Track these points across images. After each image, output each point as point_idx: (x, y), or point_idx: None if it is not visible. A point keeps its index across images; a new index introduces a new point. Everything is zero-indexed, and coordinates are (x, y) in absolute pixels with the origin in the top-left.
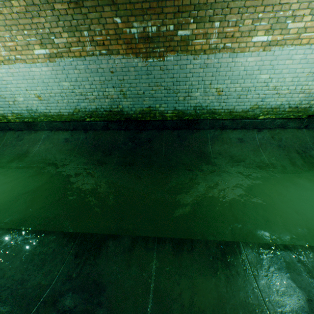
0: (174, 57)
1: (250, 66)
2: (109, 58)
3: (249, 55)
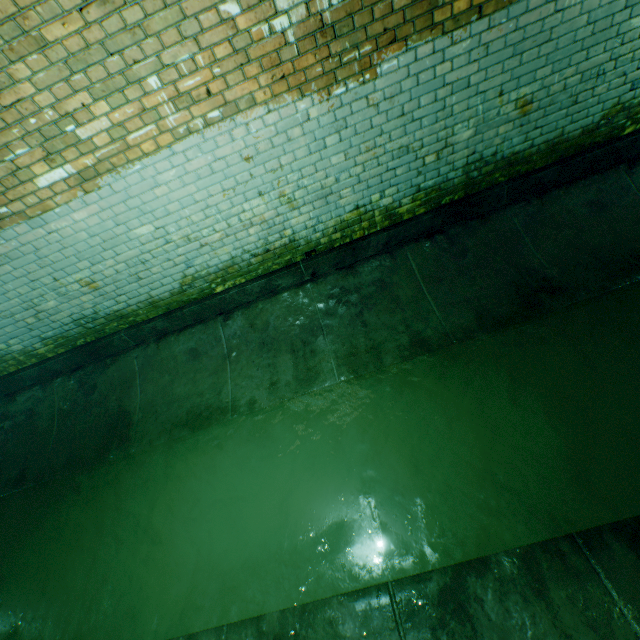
0: None
1: (97, 225)
2: None
3: (68, 209)
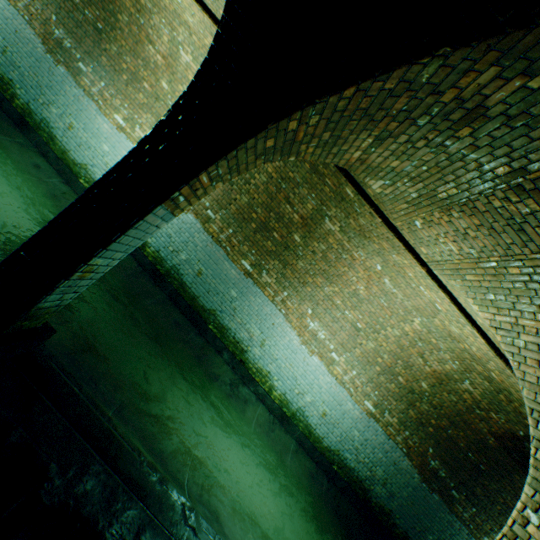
0: (66, 72)
1: (104, 132)
2: (26, 24)
3: (108, 123)
